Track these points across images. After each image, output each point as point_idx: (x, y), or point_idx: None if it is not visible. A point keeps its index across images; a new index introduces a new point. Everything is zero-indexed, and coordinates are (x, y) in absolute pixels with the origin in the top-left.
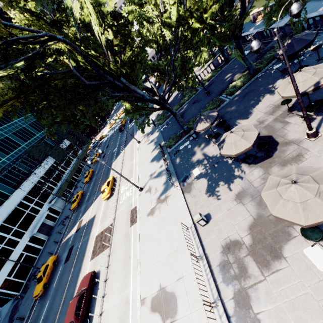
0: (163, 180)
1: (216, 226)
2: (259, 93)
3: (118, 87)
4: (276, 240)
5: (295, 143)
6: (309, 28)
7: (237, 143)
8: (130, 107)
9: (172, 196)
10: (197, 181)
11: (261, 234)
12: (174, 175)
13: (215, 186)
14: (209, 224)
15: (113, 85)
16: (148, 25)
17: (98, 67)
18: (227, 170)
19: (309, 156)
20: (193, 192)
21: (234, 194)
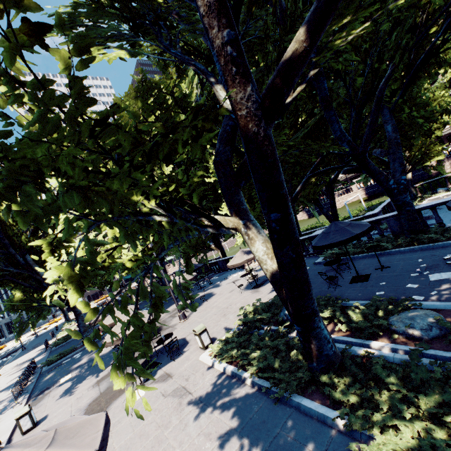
0: (1, 406)
1: (46, 424)
2: (171, 303)
3: (17, 261)
4: (109, 401)
5: (172, 326)
6: (214, 269)
7: (116, 314)
8: (19, 296)
9: (1, 419)
10: (58, 387)
11: (97, 403)
12: (28, 392)
13: (80, 382)
14: (37, 427)
15: (12, 259)
16: (90, 233)
17: (6, 236)
18: (105, 362)
19: (175, 331)
20: (43, 401)
21: (96, 380)
